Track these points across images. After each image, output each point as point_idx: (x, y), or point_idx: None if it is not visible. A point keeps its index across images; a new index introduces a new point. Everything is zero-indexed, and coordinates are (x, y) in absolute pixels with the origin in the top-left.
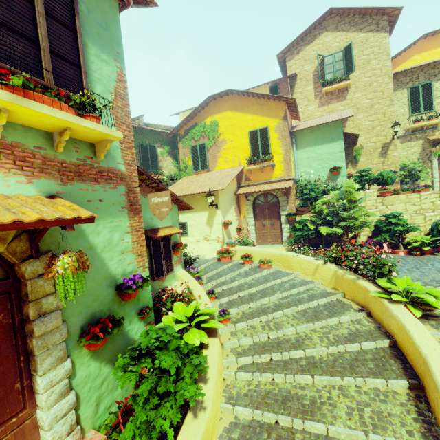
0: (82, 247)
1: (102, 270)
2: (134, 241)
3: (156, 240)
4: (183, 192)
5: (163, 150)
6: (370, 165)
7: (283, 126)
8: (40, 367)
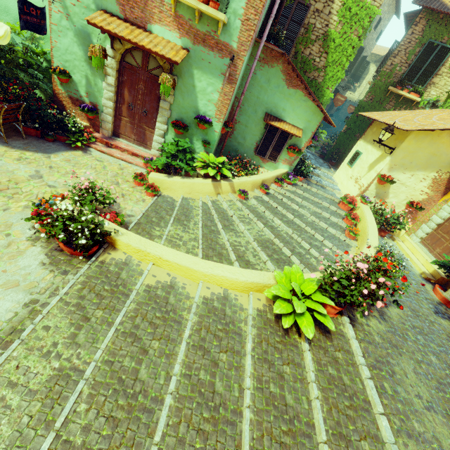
0: (190, 83)
1: (194, 102)
2: (220, 100)
3: (275, 128)
4: (382, 117)
5: None
6: None
7: None
8: (158, 118)
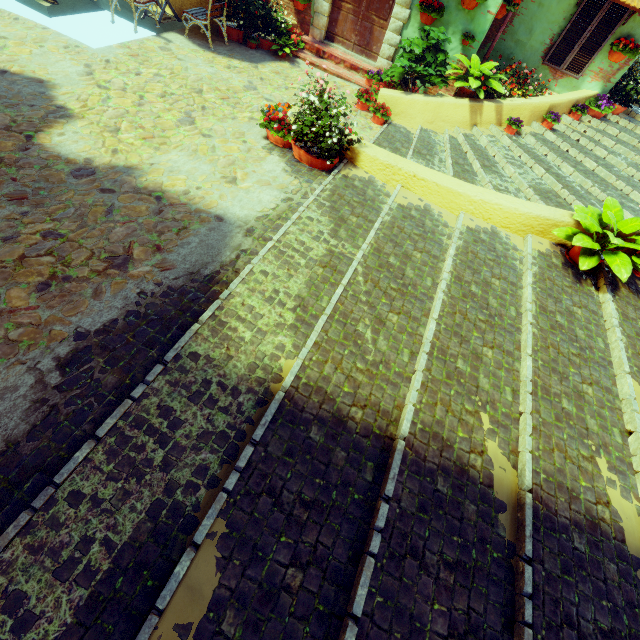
0: None
1: None
2: None
3: (598, 2)
4: None
5: None
6: None
7: None
8: None
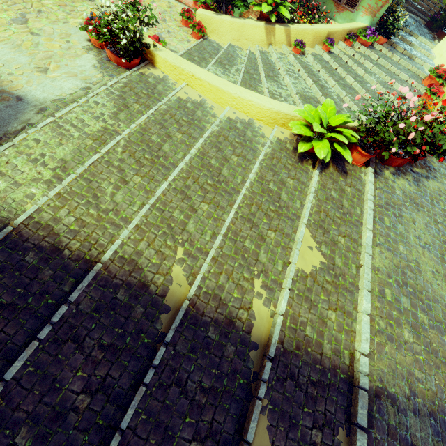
0: None
1: None
2: None
3: None
4: None
5: None
6: None
7: None
8: None
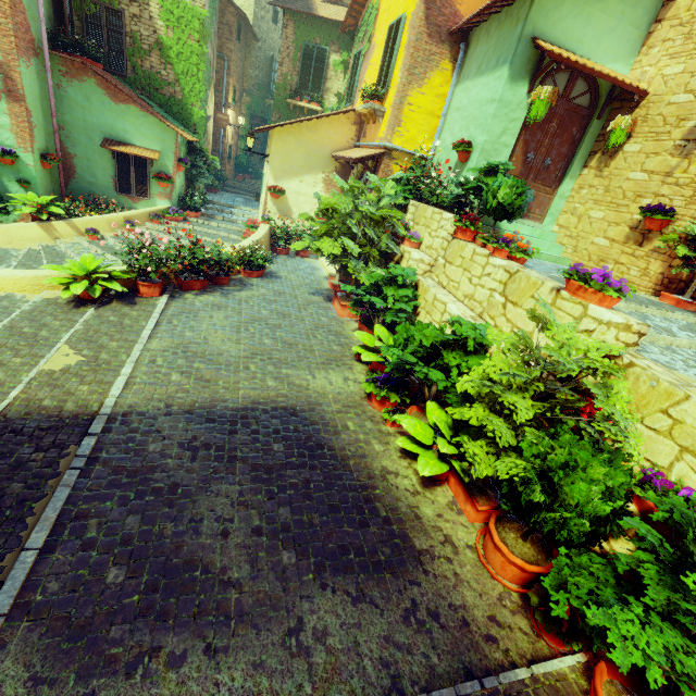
0: None
1: None
2: (14, 124)
3: (126, 156)
4: None
5: (340, 60)
6: (637, 172)
7: (417, 13)
8: None
